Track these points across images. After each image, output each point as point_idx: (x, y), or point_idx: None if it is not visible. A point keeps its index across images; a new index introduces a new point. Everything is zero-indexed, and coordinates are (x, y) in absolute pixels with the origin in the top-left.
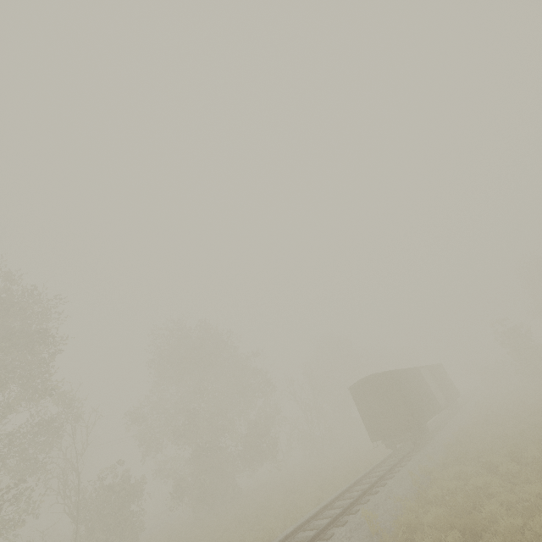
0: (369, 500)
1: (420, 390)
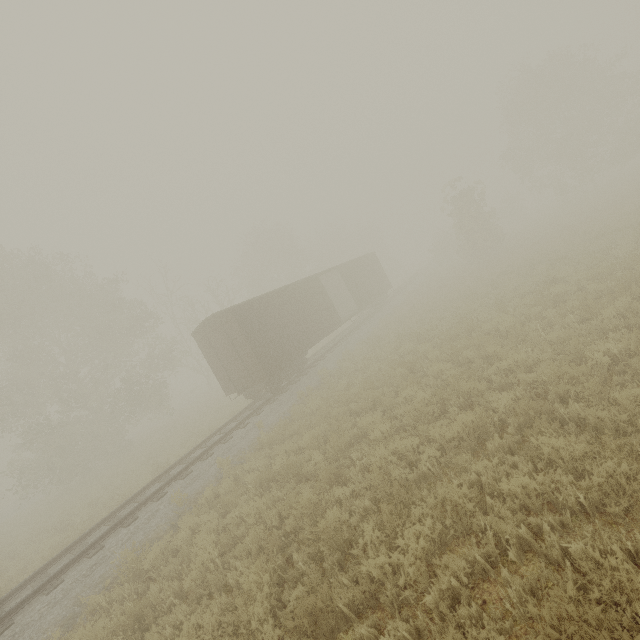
0: (103, 547)
1: (304, 313)
